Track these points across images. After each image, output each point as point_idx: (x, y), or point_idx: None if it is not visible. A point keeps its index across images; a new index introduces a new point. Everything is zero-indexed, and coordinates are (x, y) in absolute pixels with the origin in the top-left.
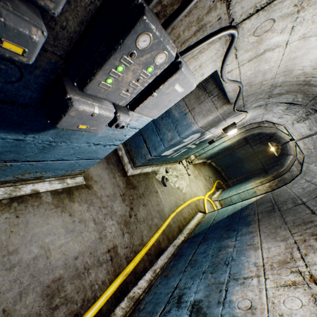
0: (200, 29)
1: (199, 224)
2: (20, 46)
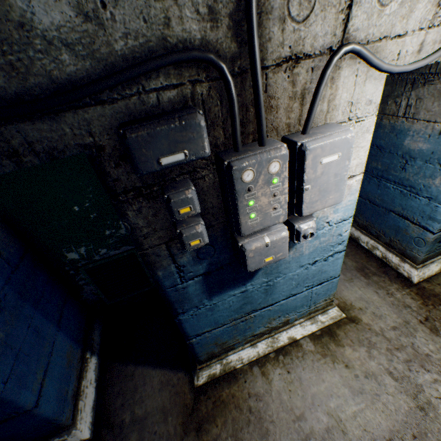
0: (302, 97)
1: None
2: (197, 239)
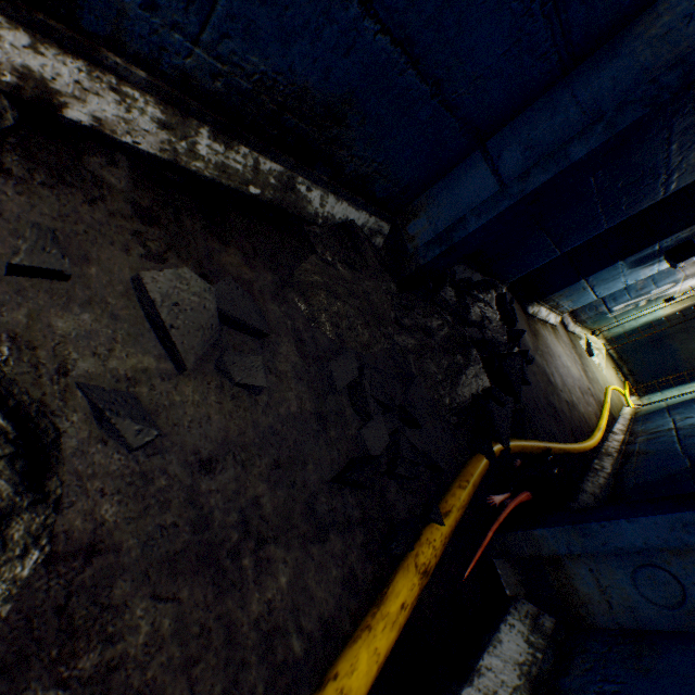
0: None
1: (640, 411)
2: None
